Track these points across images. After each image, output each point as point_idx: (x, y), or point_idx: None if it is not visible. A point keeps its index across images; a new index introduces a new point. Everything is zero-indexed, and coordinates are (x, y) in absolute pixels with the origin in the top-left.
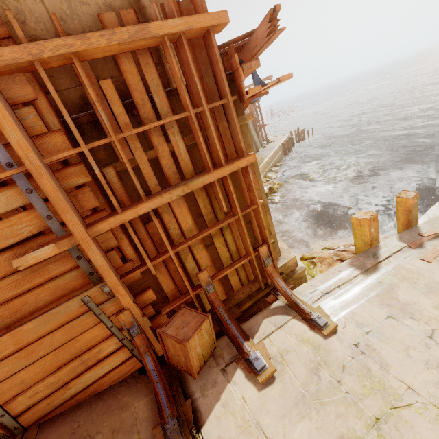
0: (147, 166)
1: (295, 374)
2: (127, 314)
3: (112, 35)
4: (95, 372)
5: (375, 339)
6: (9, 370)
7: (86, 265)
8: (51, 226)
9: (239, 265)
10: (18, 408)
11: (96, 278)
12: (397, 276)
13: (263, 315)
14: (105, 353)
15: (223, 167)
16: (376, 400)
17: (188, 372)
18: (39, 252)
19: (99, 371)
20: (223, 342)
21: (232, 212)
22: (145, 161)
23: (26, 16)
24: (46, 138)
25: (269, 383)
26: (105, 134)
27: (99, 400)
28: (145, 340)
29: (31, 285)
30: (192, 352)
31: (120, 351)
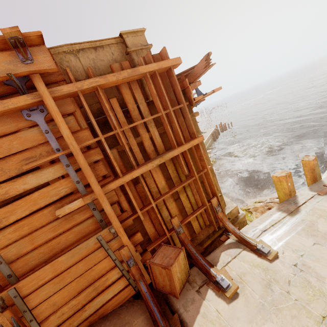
0: (136, 147)
1: (253, 290)
2: (126, 249)
3: (119, 74)
4: (103, 297)
5: (308, 260)
6: (47, 293)
7: (98, 215)
8: (79, 187)
9: (199, 212)
10: (49, 326)
11: (104, 224)
12: (314, 214)
13: (220, 250)
14: (110, 281)
15: (183, 145)
16: (319, 303)
17: (172, 294)
18: (72, 205)
19: (106, 296)
20: (194, 271)
21: (190, 175)
22: (135, 144)
23: (71, 69)
24: (79, 133)
25: (235, 297)
26: (111, 129)
27: (106, 321)
28: (138, 270)
29: (63, 229)
30: (174, 276)
31: (120, 280)
